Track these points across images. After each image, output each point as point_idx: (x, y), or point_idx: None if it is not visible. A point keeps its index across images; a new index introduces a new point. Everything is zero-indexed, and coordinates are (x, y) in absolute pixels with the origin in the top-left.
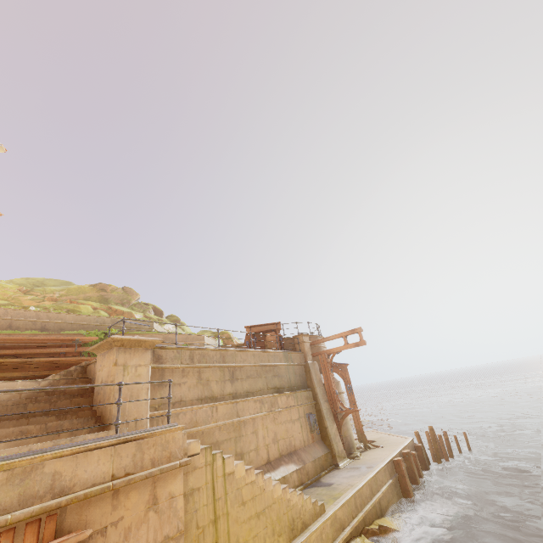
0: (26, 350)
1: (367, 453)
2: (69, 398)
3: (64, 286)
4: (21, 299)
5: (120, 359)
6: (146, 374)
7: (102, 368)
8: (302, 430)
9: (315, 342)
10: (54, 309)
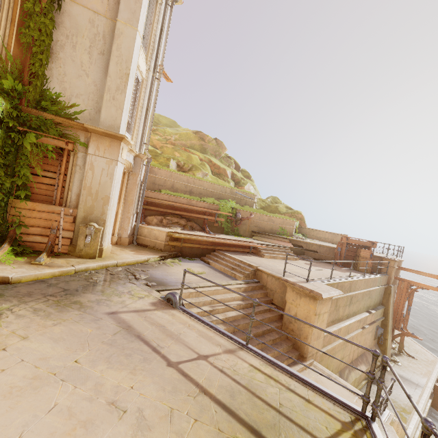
0: (187, 214)
1: (403, 360)
2: (264, 311)
3: (175, 128)
4: (152, 138)
5: (318, 309)
6: (326, 318)
7: (295, 304)
8: (371, 338)
9: (401, 268)
10: (184, 162)
